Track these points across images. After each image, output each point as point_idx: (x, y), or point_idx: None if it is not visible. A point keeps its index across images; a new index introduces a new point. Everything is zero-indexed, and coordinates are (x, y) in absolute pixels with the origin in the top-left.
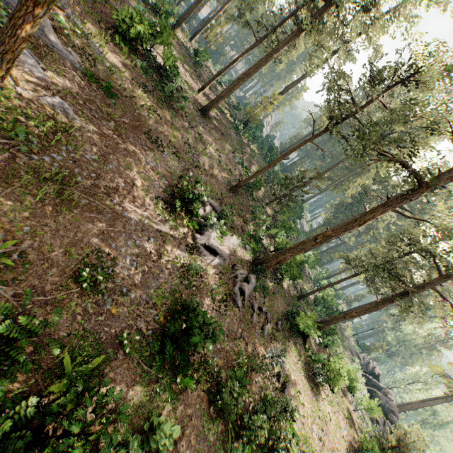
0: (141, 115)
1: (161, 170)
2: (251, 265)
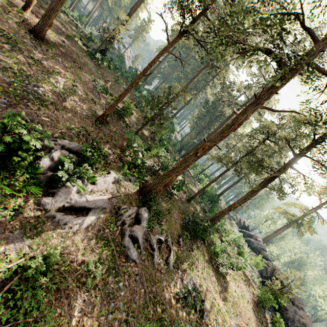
0: None
1: None
2: (140, 195)
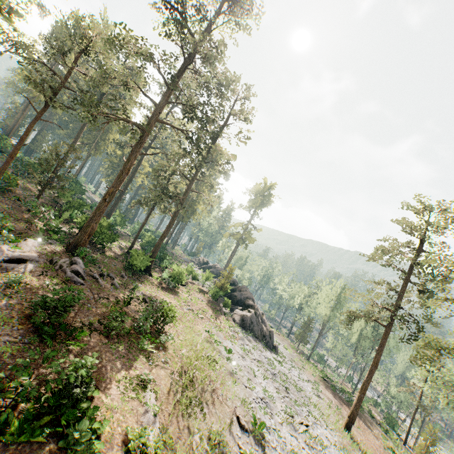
0: None
1: None
2: (68, 253)
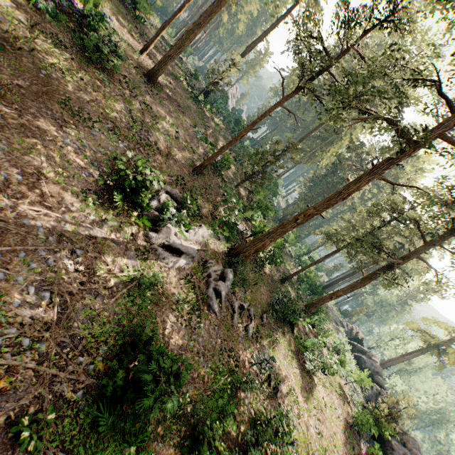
0: (51, 77)
1: (90, 152)
2: (227, 257)
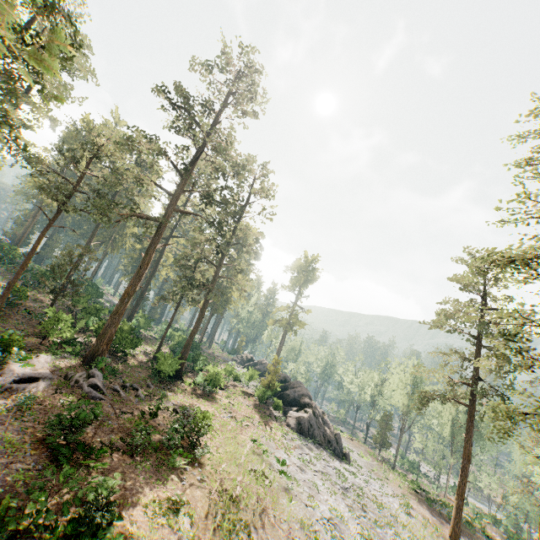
0: None
1: None
2: (85, 366)
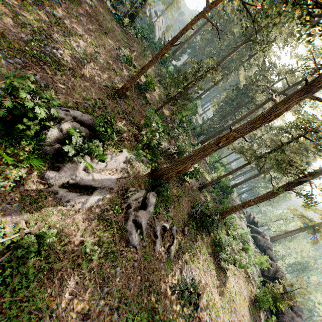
0: None
1: None
2: (151, 178)
